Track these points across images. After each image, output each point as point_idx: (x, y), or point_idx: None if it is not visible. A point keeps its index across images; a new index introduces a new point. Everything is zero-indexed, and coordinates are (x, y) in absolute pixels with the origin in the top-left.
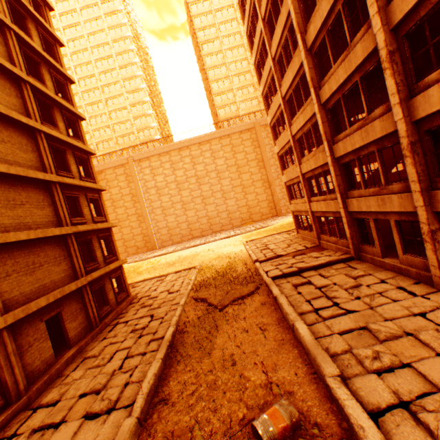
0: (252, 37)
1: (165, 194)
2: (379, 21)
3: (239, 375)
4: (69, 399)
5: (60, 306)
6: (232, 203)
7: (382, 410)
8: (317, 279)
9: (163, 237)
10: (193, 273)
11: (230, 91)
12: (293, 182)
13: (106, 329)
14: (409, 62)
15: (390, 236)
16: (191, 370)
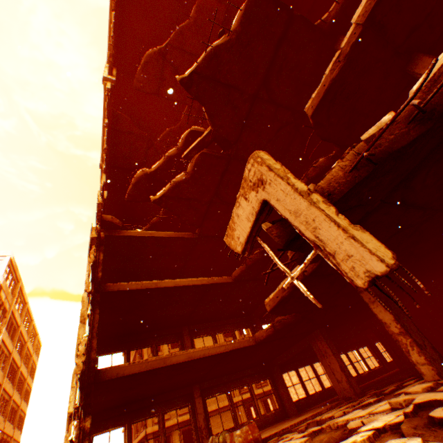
0: None
1: None
2: None
3: None
4: None
5: None
6: None
7: None
8: None
9: None
10: None
11: None
12: None
13: None
14: None
15: None
16: None
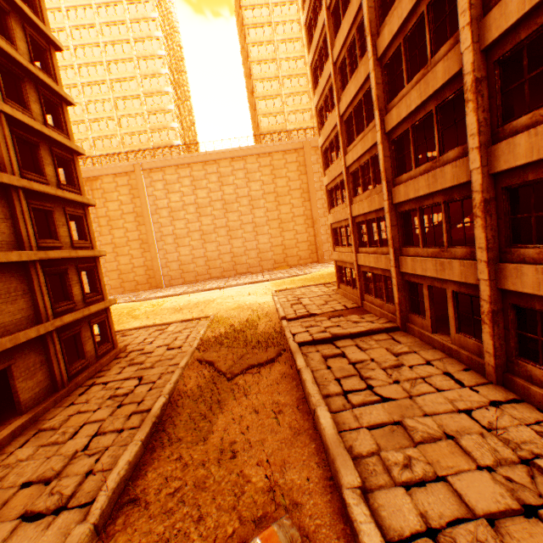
0: (312, 30)
1: (180, 219)
2: (470, 36)
3: (237, 474)
4: (5, 489)
5: (10, 358)
6: (265, 241)
7: (405, 539)
8: (353, 351)
9: (172, 273)
10: (203, 326)
11: (278, 96)
12: (340, 225)
13: (76, 391)
14: (498, 97)
15: (445, 306)
16: (178, 459)
